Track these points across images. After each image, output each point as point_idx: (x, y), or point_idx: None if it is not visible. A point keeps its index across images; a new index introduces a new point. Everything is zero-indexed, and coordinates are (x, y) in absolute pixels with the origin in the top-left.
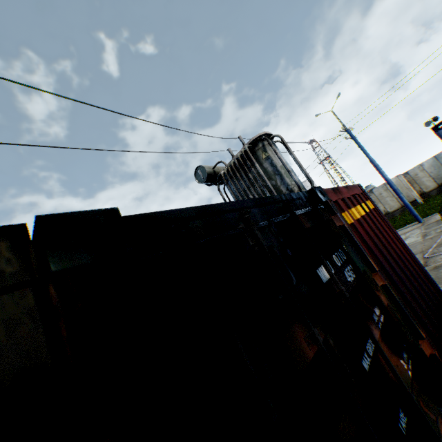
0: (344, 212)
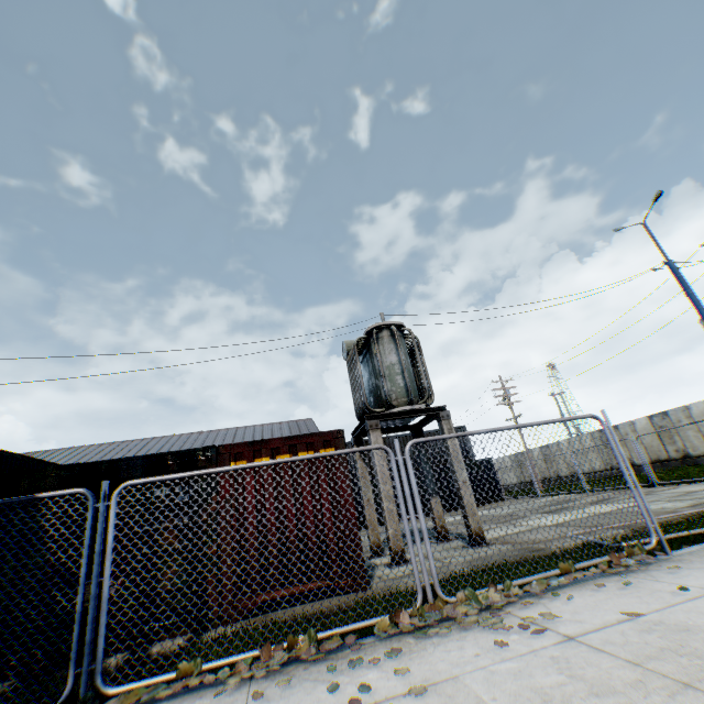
0: (244, 461)
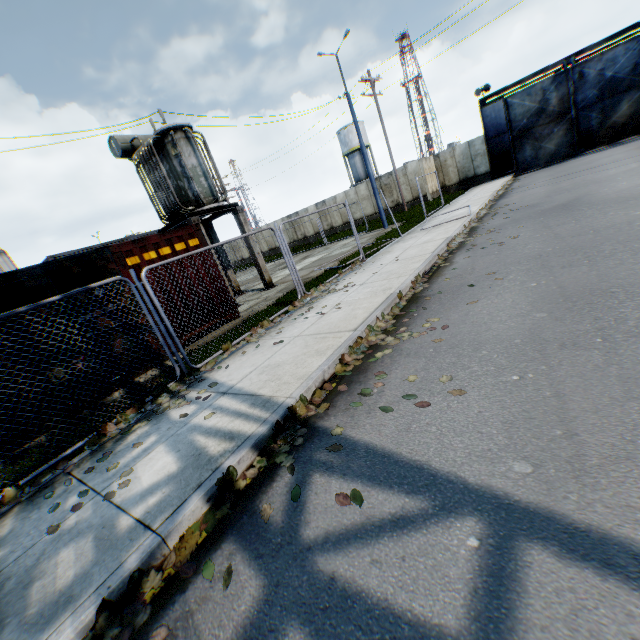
0: (136, 257)
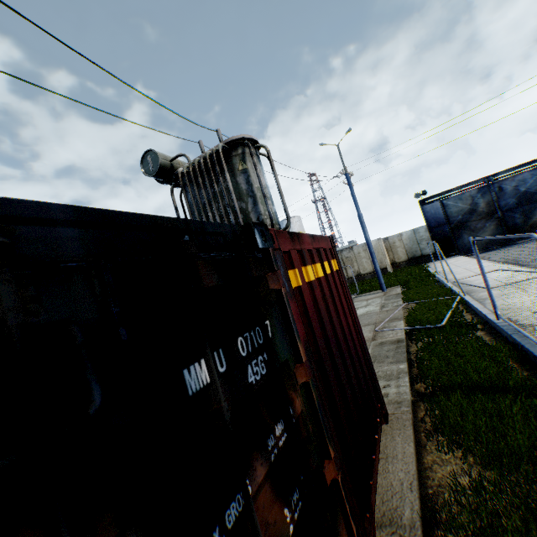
0: (295, 269)
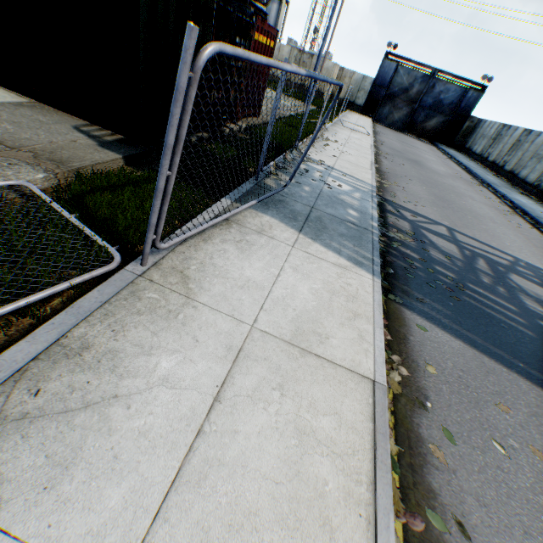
0: (258, 35)
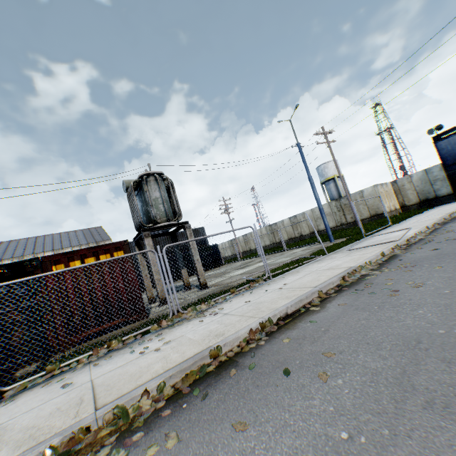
0: (62, 264)
